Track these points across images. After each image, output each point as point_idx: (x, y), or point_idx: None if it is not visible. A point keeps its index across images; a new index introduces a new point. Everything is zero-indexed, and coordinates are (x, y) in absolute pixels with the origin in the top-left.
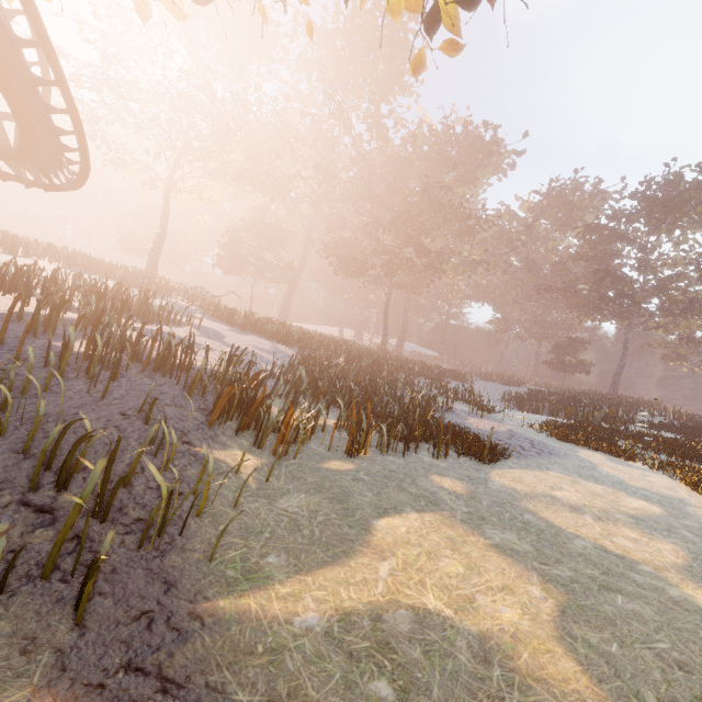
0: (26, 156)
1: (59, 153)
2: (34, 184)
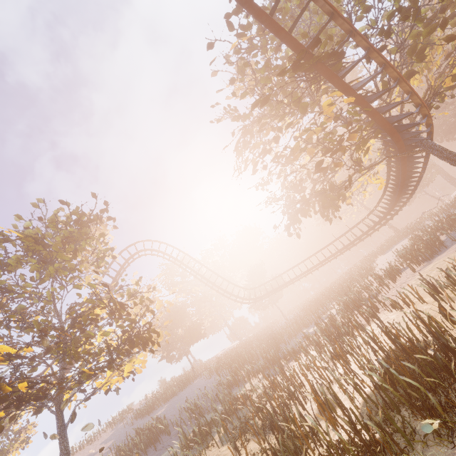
0: (389, 213)
1: (407, 198)
2: (384, 224)
